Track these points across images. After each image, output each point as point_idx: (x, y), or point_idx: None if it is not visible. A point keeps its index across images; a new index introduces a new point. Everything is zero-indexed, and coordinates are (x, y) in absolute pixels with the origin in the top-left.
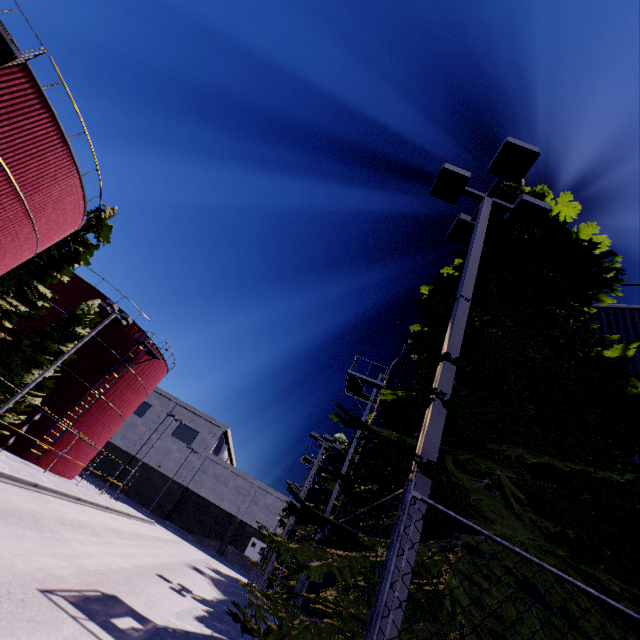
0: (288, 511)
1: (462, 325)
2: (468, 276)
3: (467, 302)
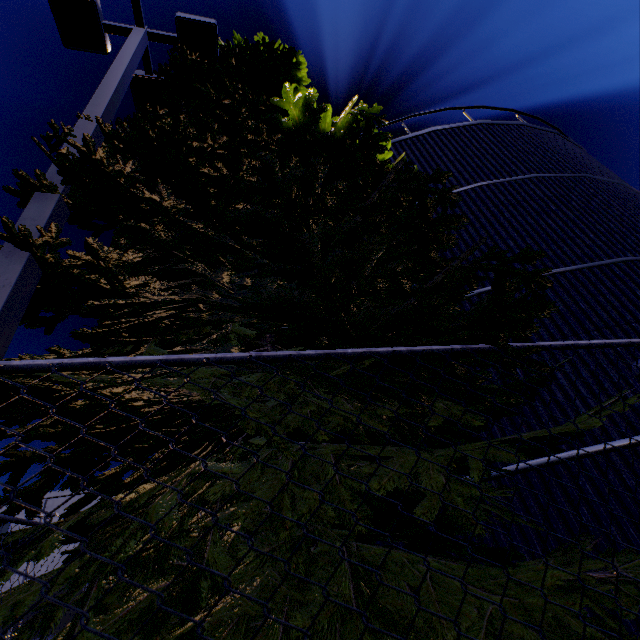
0: None
1: None
2: (97, 97)
3: (92, 122)
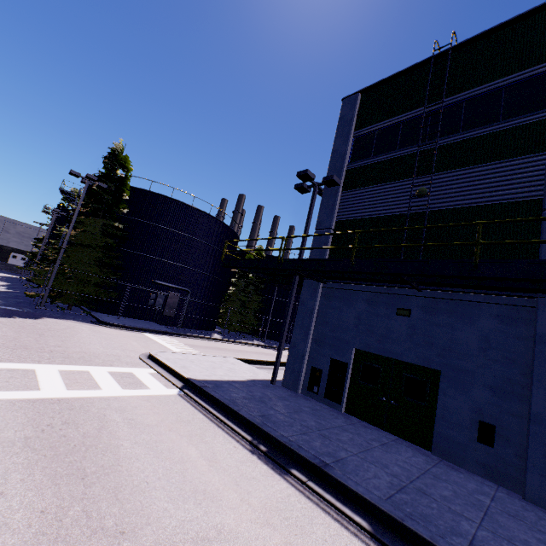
0: (40, 240)
1: (71, 231)
2: (75, 216)
3: (73, 224)
